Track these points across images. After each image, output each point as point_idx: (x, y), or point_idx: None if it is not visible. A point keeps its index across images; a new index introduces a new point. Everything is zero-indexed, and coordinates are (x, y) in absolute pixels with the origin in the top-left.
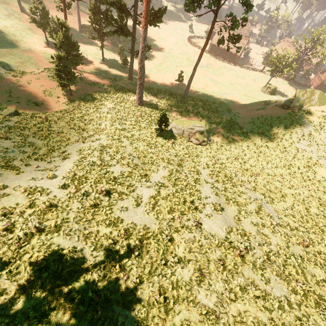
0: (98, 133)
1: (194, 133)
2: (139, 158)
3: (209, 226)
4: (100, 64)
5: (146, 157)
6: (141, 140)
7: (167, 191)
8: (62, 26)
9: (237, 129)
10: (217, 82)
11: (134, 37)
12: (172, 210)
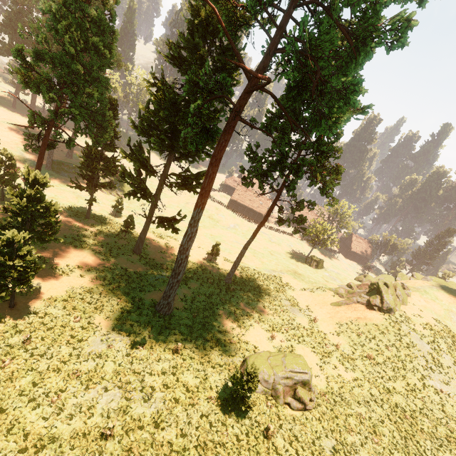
0: None
1: (291, 385)
2: None
3: None
4: (82, 225)
5: None
6: (209, 454)
7: None
8: (34, 181)
9: (332, 350)
10: (254, 251)
11: (157, 200)
12: None
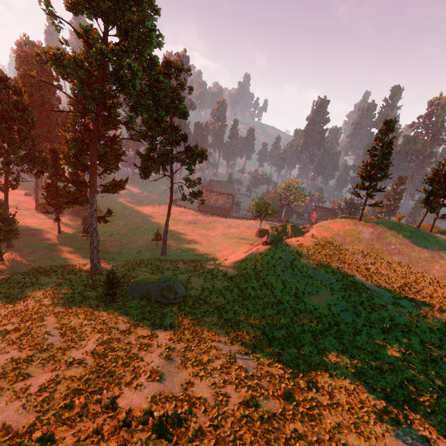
0: (10, 317)
1: (160, 290)
2: (61, 336)
3: (129, 401)
4: (53, 238)
5: (76, 332)
6: (77, 313)
7: (81, 368)
8: None
9: (220, 276)
10: (206, 235)
11: None
12: (75, 393)
